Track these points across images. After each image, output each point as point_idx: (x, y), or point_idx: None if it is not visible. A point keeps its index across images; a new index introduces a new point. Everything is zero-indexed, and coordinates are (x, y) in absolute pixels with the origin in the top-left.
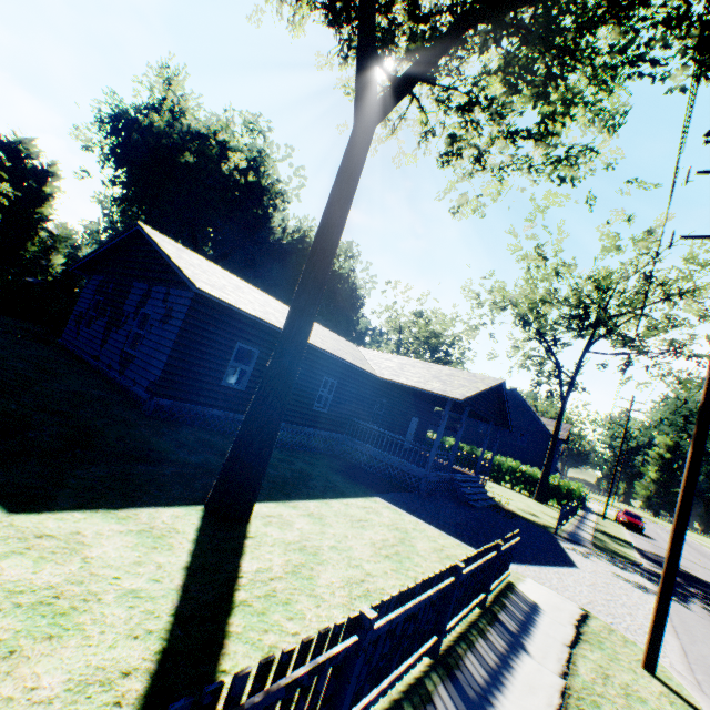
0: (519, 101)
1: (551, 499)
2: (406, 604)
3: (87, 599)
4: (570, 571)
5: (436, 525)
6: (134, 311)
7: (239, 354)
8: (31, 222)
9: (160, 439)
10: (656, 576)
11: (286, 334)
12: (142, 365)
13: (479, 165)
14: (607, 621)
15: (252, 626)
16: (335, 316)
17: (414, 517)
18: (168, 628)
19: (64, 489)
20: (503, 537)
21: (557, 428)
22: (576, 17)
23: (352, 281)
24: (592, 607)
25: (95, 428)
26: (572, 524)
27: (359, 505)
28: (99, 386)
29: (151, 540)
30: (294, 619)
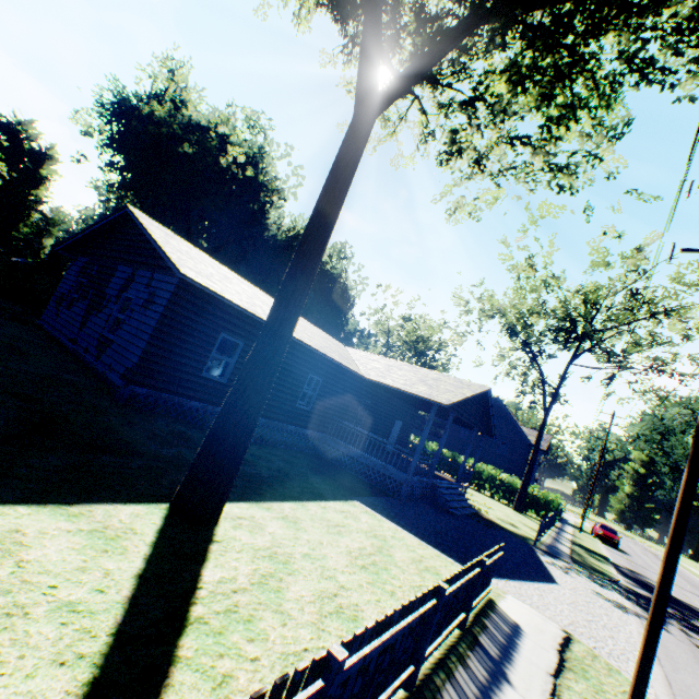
0: (525, 100)
1: (530, 509)
2: (382, 634)
3: (10, 613)
4: (550, 588)
5: (416, 533)
6: (116, 294)
7: (225, 347)
8: (25, 203)
9: (130, 429)
10: (633, 594)
11: (270, 325)
12: (119, 351)
13: (478, 168)
14: (590, 646)
15: (205, 649)
16: (325, 315)
17: (393, 524)
18: (104, 651)
19: (12, 480)
20: (486, 552)
21: (539, 439)
22: (590, 12)
23: (343, 281)
24: (574, 629)
25: (60, 414)
26: (551, 536)
27: (338, 509)
28: (72, 370)
29: (102, 542)
30: (255, 641)
